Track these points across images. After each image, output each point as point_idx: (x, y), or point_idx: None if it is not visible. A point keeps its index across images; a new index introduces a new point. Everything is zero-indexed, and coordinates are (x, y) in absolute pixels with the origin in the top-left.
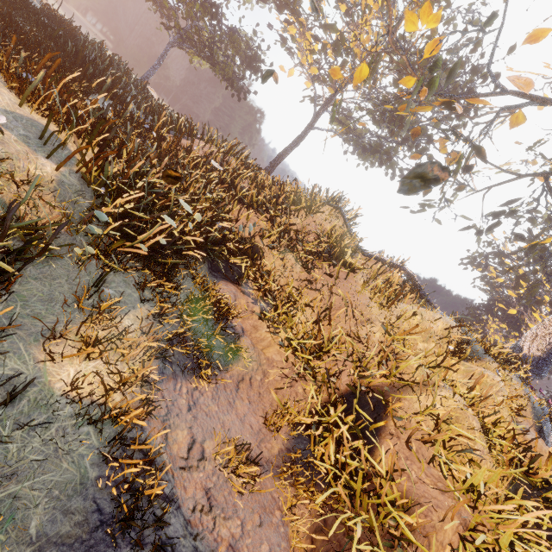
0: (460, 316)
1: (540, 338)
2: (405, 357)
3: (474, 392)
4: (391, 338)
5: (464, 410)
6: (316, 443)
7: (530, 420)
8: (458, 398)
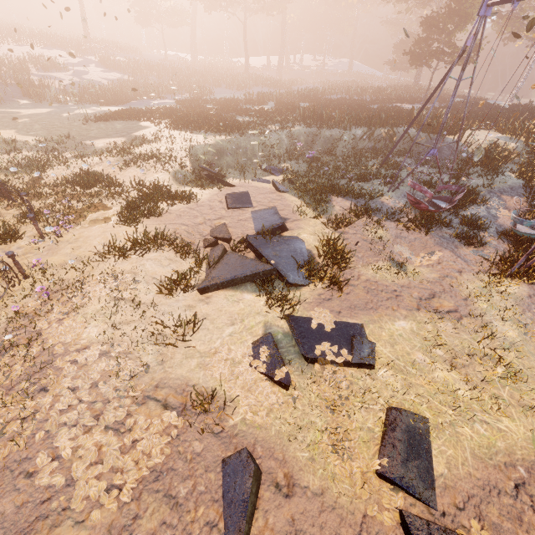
0: None
1: None
2: None
3: None
4: None
5: None
6: None
7: None
8: None
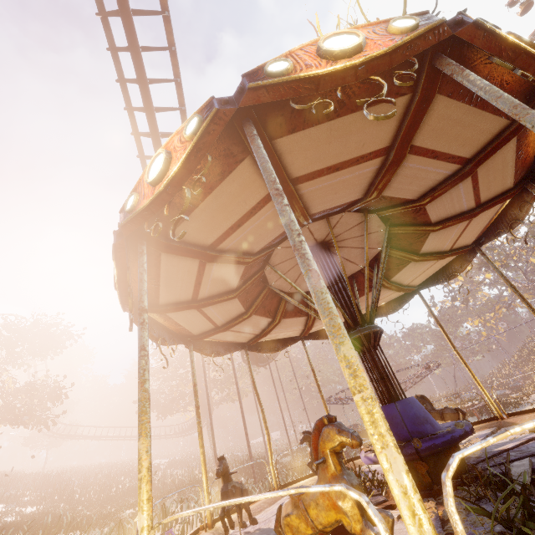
0: None
1: None
2: None
3: None
4: None
5: None
6: None
7: None
8: None
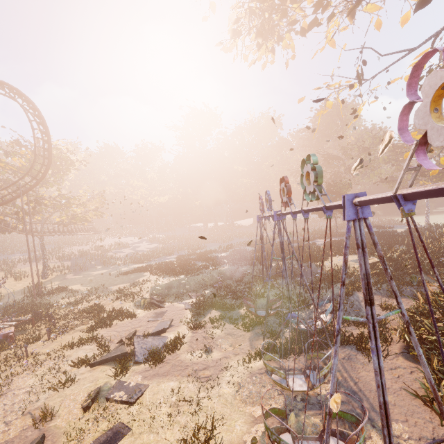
0: None
1: None
2: None
3: None
4: None
5: None
6: None
7: None
8: None
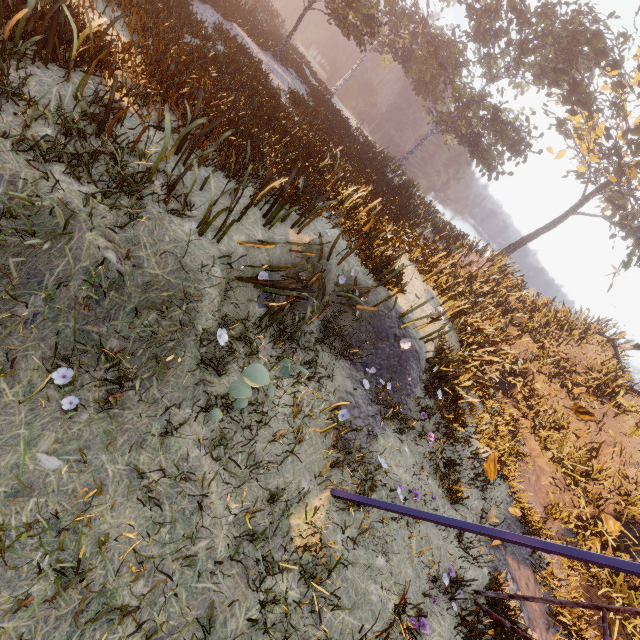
0: None
1: None
2: None
3: None
4: None
5: None
6: (585, 540)
7: None
8: None
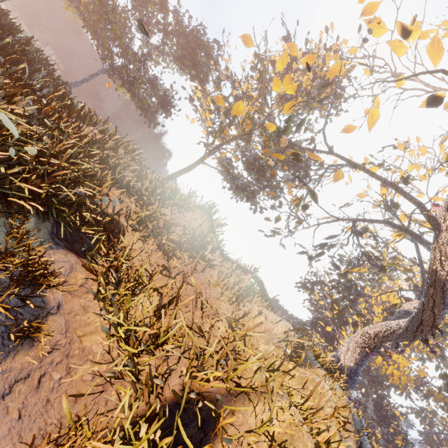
0: (297, 320)
1: (352, 350)
2: (246, 357)
3: (308, 401)
4: (234, 333)
5: (299, 426)
6: None
7: (352, 434)
8: (294, 410)
